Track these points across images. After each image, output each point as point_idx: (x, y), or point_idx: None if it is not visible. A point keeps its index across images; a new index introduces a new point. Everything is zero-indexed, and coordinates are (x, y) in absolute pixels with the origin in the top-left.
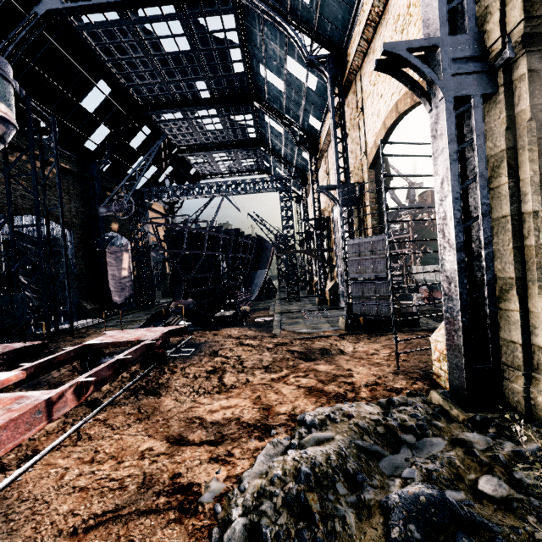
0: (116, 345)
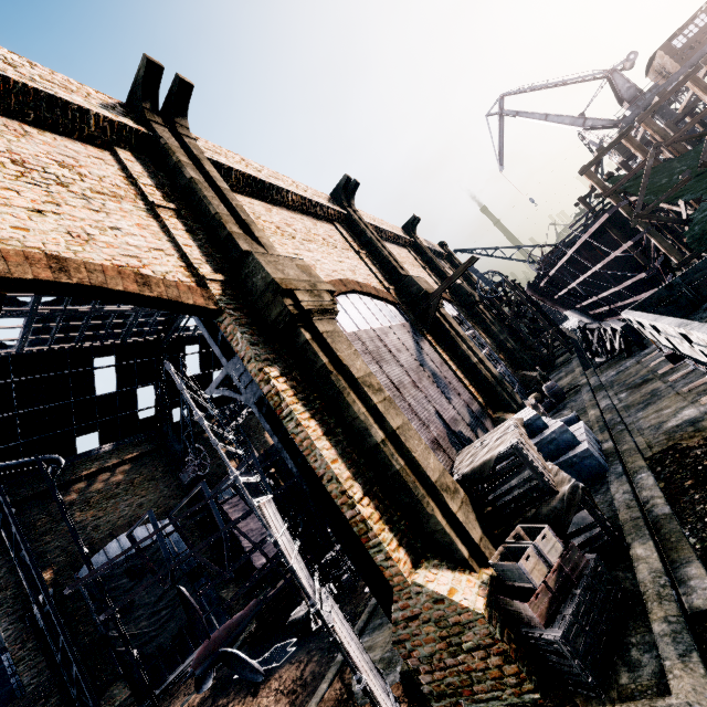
0: None
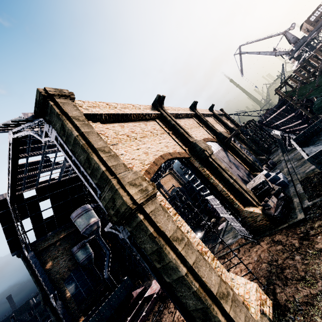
0: (151, 296)
